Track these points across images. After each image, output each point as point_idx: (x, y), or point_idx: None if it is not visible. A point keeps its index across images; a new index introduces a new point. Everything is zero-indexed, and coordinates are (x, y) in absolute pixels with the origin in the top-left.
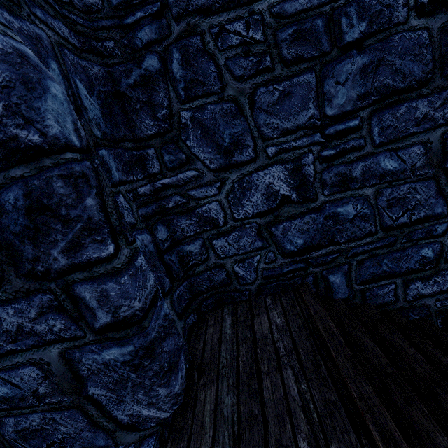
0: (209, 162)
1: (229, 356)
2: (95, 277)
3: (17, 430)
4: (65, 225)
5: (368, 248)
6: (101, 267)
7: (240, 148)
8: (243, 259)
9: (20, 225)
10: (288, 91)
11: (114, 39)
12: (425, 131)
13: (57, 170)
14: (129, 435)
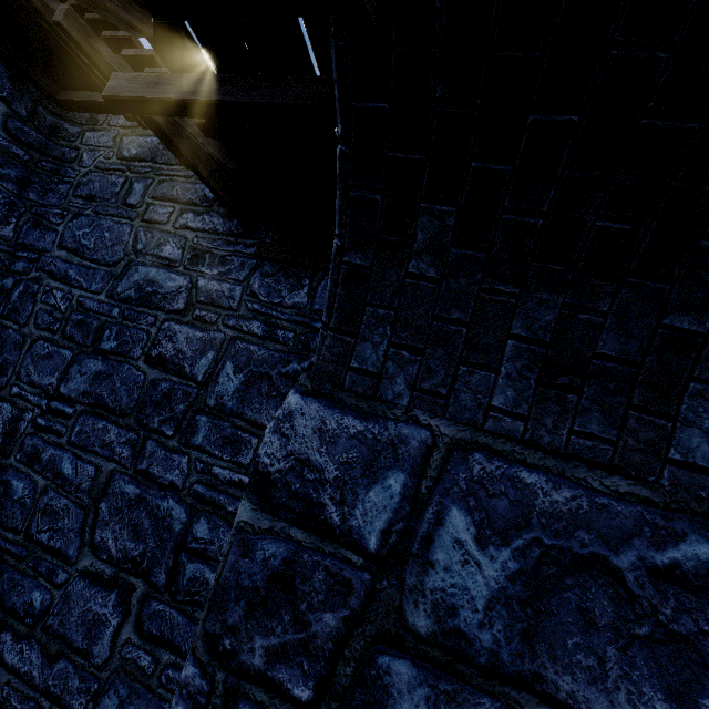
0: None
1: None
2: None
3: None
4: None
5: (5, 546)
6: None
7: (3, 372)
8: None
9: None
10: (53, 354)
11: (1, 258)
12: (105, 457)
13: None
14: None
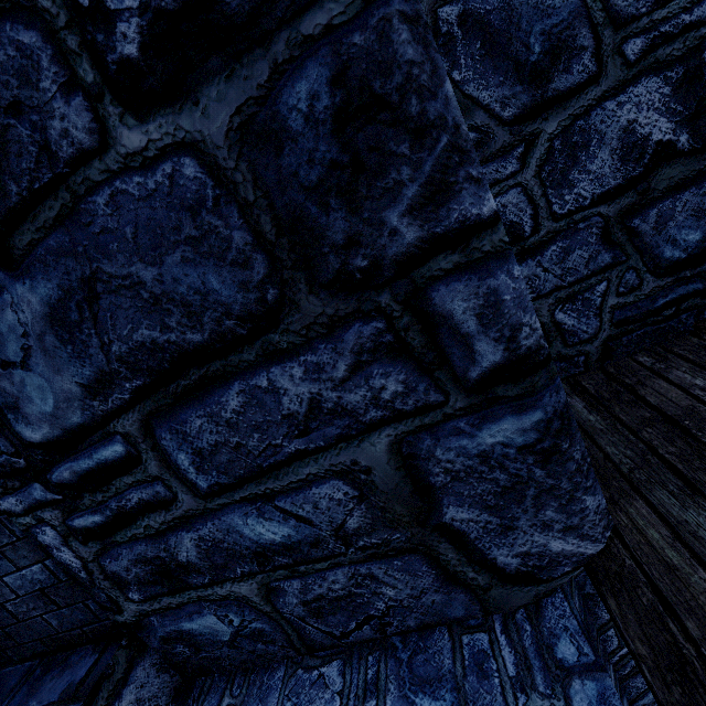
0: (500, 107)
1: (629, 452)
2: (474, 263)
3: (306, 600)
4: (416, 141)
5: None
6: (485, 237)
7: (565, 58)
8: (572, 295)
9: (320, 163)
10: None
11: None
12: None
13: (396, 1)
14: (516, 593)
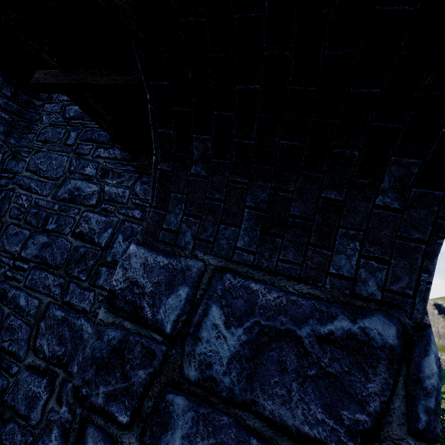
0: None
1: None
2: None
3: None
4: None
5: None
6: None
7: None
8: None
9: None
10: (19, 233)
11: None
12: (45, 294)
13: None
14: None
